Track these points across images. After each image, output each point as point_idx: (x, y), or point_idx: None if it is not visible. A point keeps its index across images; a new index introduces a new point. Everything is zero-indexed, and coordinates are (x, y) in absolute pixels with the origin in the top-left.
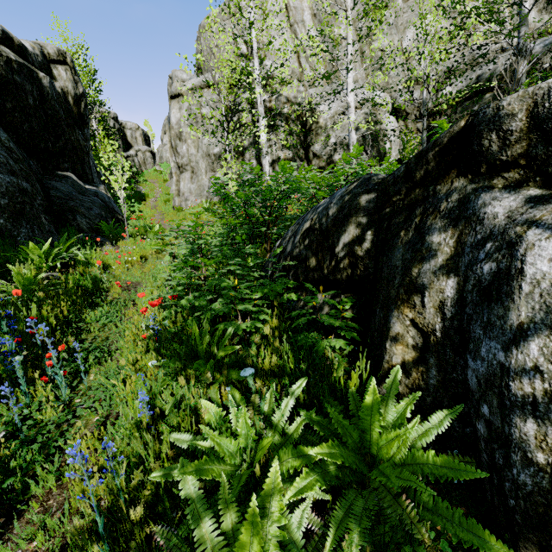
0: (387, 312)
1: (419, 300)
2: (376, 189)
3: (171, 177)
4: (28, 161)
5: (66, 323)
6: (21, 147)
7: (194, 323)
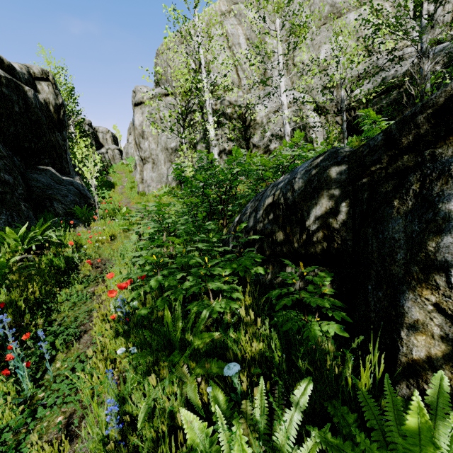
0: (393, 293)
1: (443, 280)
2: (346, 161)
3: (135, 168)
4: (13, 158)
5: (37, 304)
6: (6, 147)
7: (166, 307)
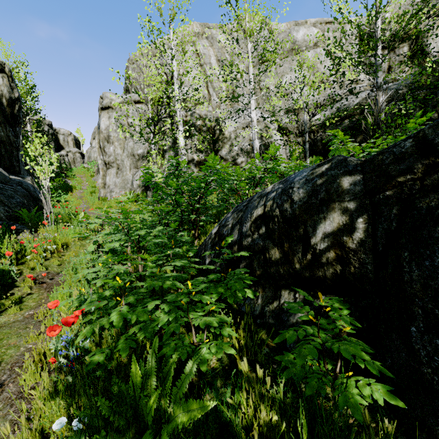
0: None
1: None
2: (360, 170)
3: (97, 173)
4: None
5: None
6: None
7: (133, 359)
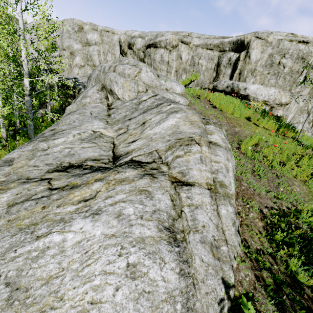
0: None
1: None
2: None
3: None
4: None
5: None
6: None
7: None
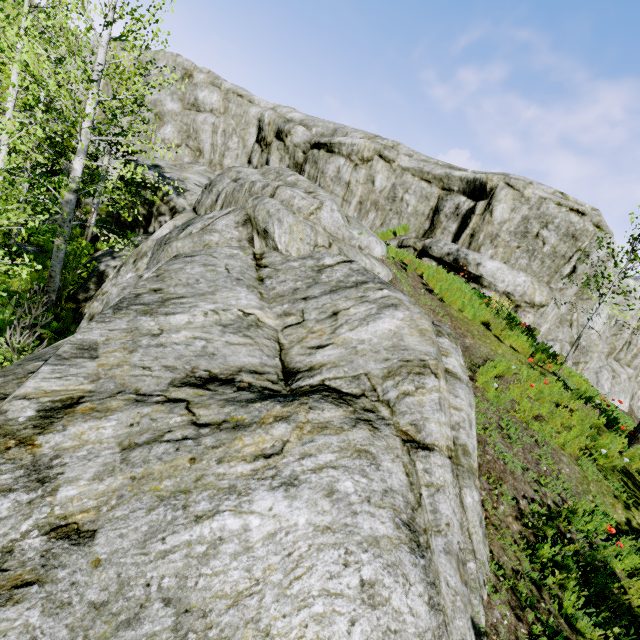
0: None
1: None
2: None
3: None
4: None
5: None
6: None
7: None
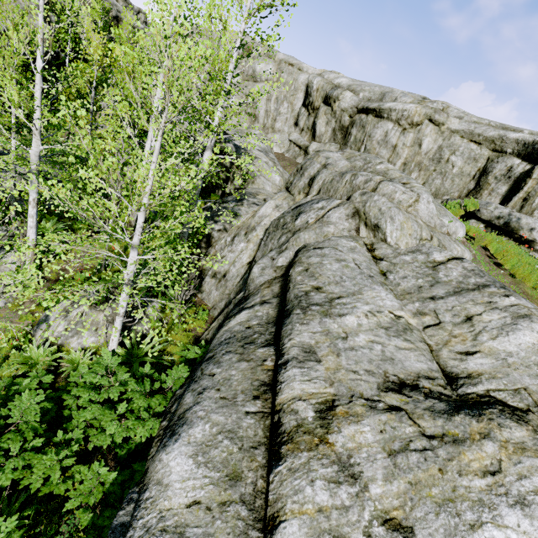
0: None
1: None
2: None
3: None
4: None
5: None
6: None
7: None
